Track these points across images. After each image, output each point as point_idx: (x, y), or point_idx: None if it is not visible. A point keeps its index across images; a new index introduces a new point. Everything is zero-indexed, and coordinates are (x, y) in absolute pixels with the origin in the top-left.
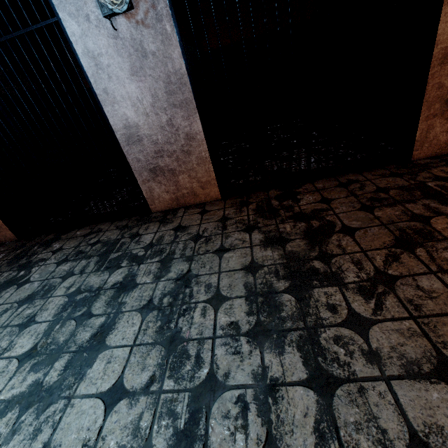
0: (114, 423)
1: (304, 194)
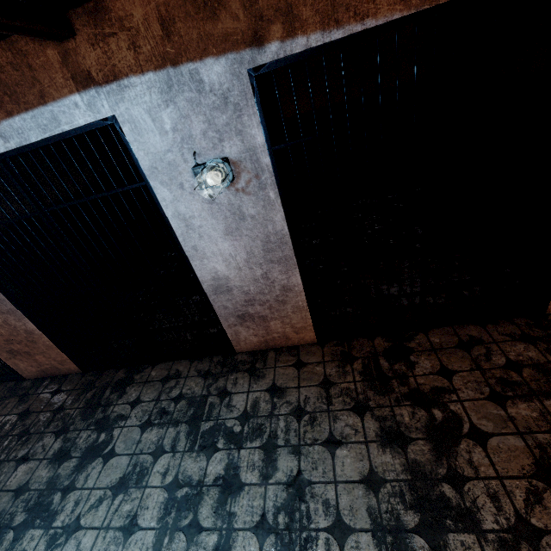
0: None
1: (418, 355)
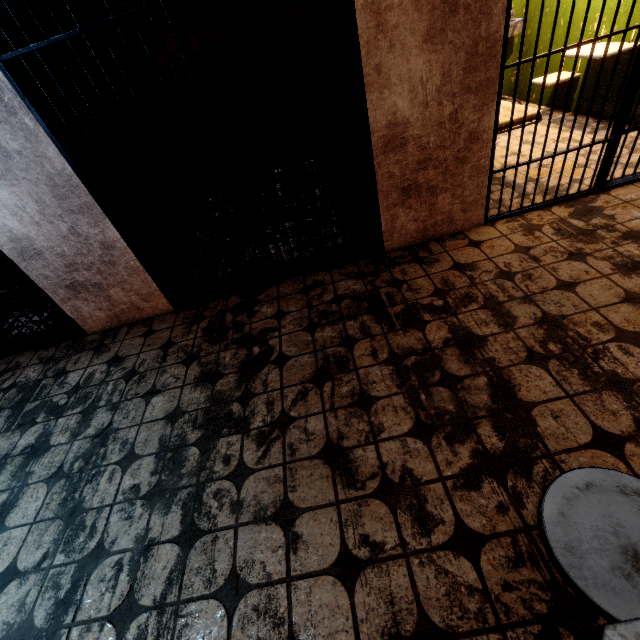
0: (2, 604)
1: (262, 305)
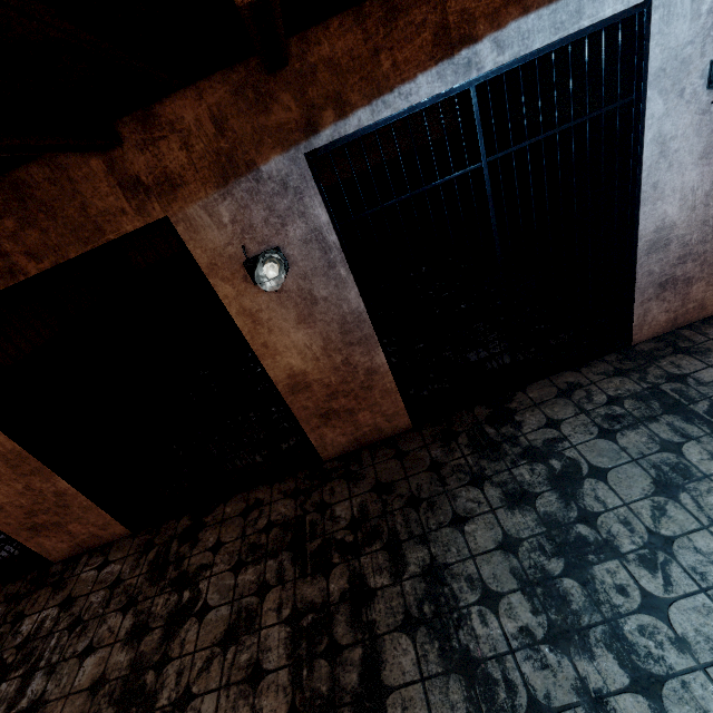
0: None
1: None
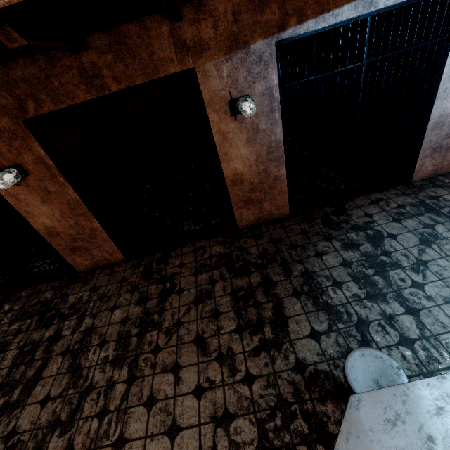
0: None
1: None
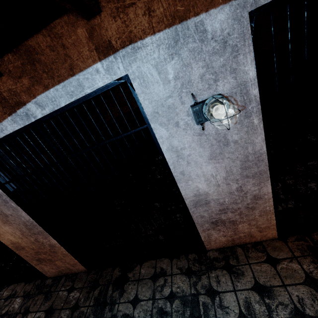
0: None
1: None
